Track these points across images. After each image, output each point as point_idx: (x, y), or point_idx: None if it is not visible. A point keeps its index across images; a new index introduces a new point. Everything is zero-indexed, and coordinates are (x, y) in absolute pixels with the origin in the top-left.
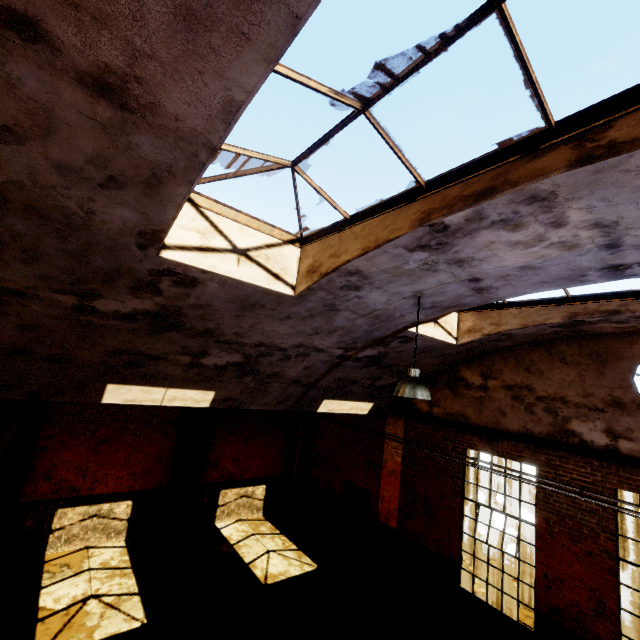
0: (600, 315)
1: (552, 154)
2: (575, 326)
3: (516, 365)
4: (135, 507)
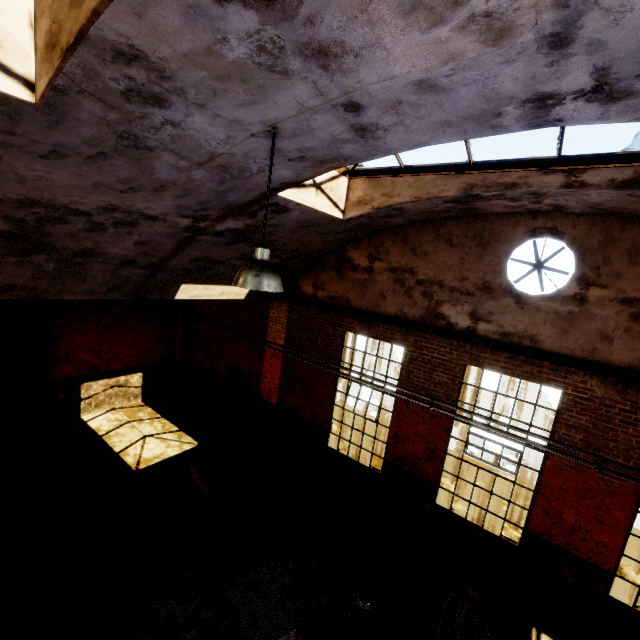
0: (497, 189)
1: None
2: (469, 202)
3: (404, 246)
4: None
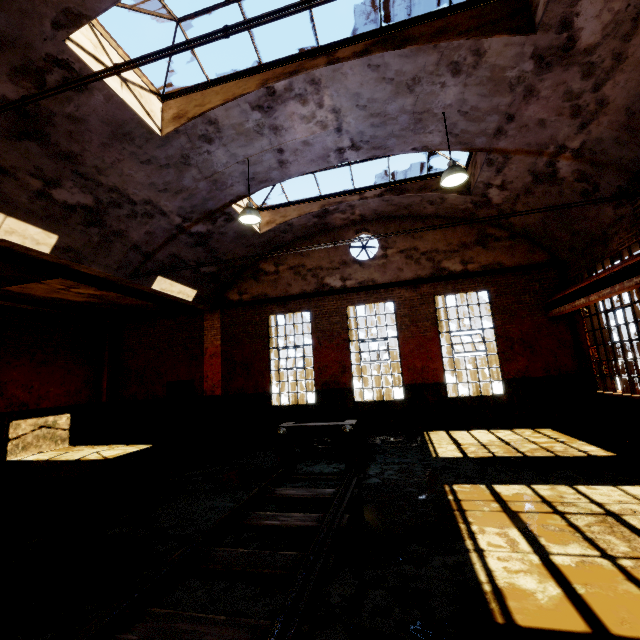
0: (335, 204)
1: (320, 59)
2: (324, 217)
3: (295, 253)
4: None
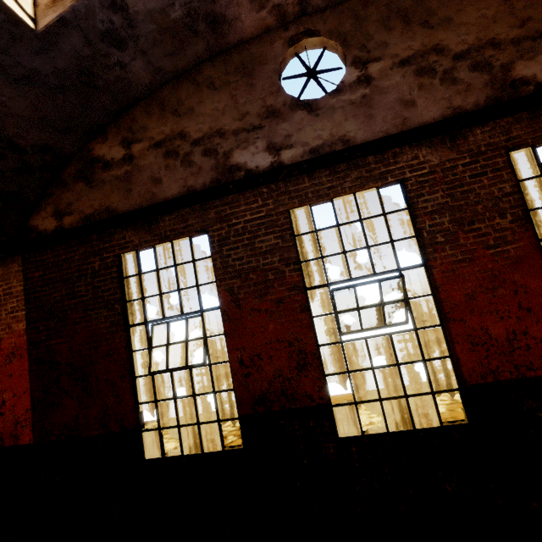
0: None
1: None
2: None
3: (162, 113)
4: None
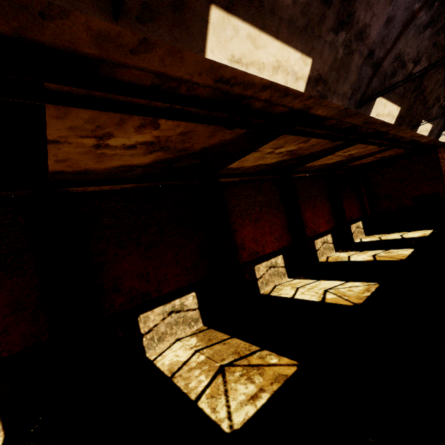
0: None
1: None
2: None
3: None
4: (332, 237)
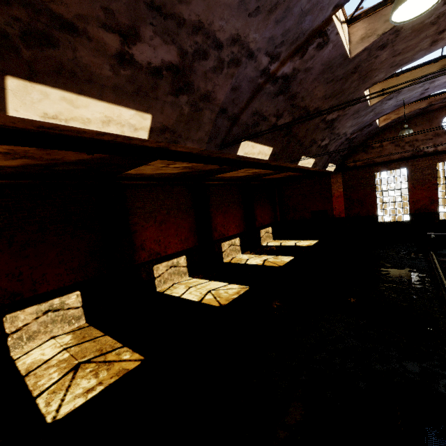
0: (440, 100)
1: None
2: (426, 108)
3: (395, 133)
4: (240, 240)
